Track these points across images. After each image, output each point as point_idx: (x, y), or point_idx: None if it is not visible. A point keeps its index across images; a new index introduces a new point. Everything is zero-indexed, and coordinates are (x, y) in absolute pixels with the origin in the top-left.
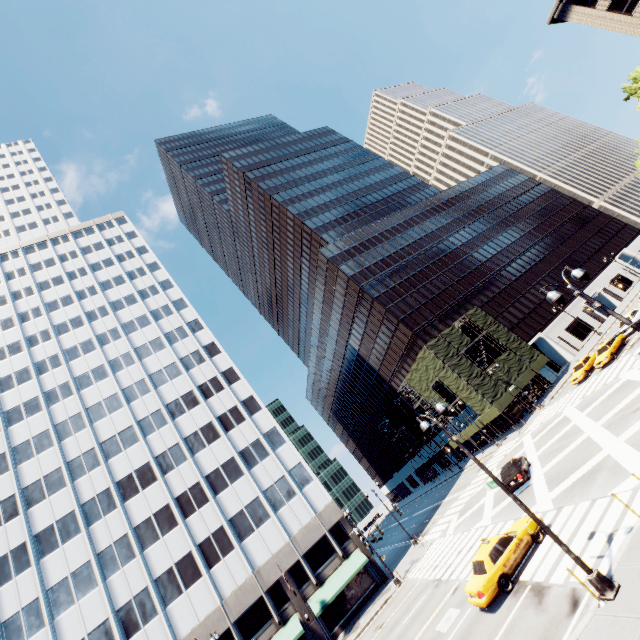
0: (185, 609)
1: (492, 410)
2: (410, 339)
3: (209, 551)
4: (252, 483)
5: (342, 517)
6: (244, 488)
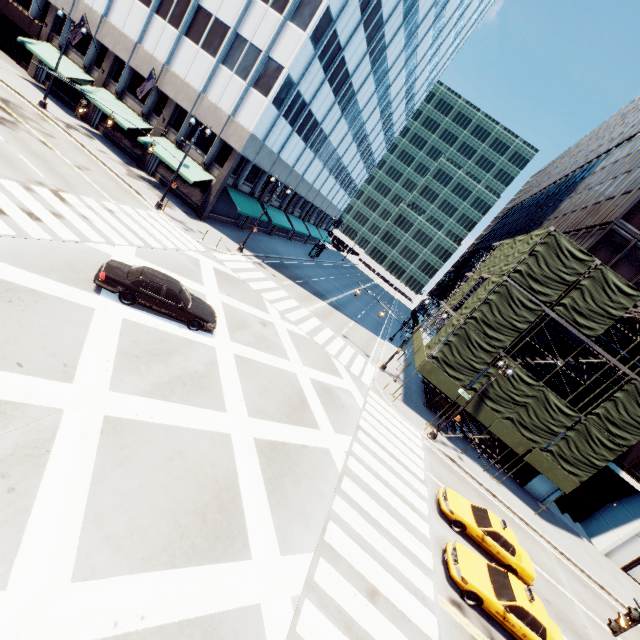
0: (125, 8)
1: (423, 358)
2: (598, 224)
3: (168, 0)
4: (242, 10)
5: (238, 152)
6: (233, 2)
